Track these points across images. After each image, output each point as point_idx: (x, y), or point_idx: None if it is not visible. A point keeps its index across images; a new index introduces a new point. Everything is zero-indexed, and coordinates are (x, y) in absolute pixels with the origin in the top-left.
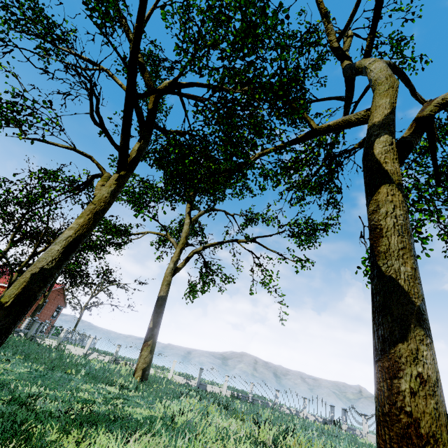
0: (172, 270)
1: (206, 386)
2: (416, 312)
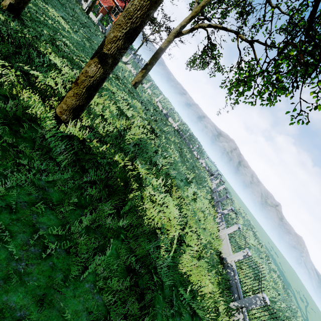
0: (176, 32)
1: (169, 117)
2: (100, 53)
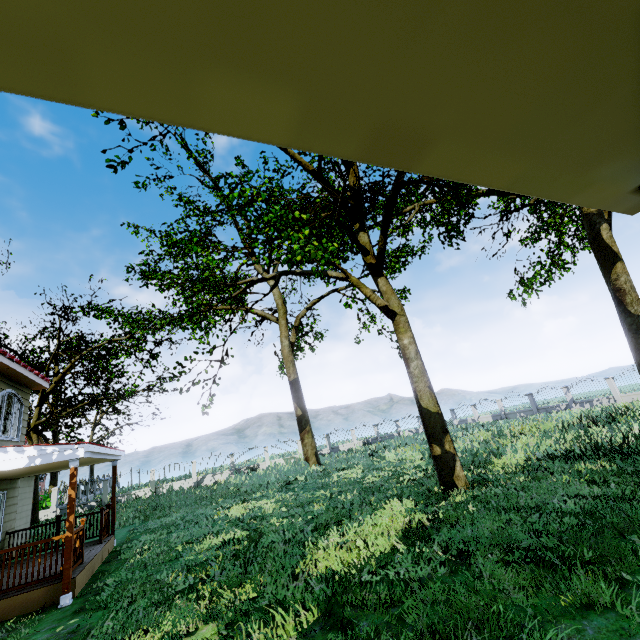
0: (290, 348)
1: (338, 447)
2: None
